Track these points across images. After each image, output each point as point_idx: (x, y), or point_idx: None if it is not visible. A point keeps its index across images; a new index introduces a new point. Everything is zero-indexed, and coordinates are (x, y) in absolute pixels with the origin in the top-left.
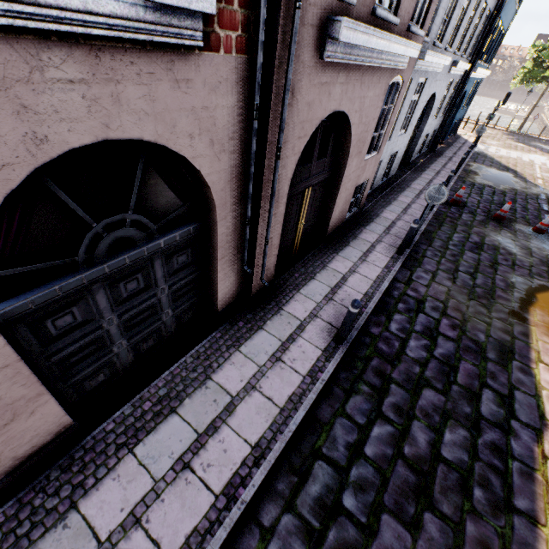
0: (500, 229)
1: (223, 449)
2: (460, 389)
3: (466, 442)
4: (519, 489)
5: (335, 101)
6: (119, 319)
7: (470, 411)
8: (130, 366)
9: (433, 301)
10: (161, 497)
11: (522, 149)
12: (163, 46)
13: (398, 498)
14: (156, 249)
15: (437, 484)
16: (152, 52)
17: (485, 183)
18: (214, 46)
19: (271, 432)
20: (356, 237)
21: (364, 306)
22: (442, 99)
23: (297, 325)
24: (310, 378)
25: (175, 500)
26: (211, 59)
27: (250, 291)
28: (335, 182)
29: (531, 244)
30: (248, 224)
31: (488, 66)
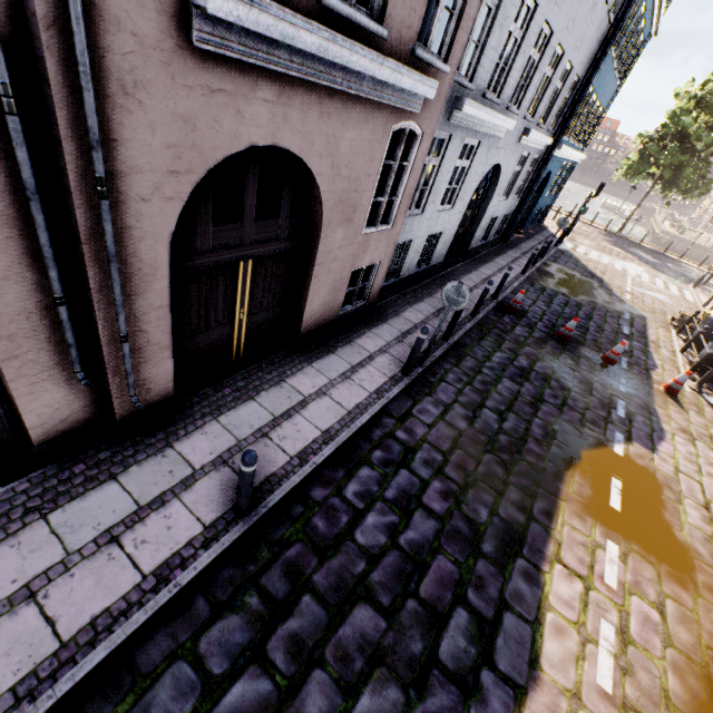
0: (560, 352)
1: None
2: (418, 607)
3: None
4: None
5: (261, 129)
6: None
7: (421, 650)
8: None
9: (430, 450)
10: None
11: (618, 255)
12: None
13: None
14: None
15: None
16: None
17: (560, 289)
18: None
19: (12, 699)
20: (351, 341)
21: (314, 451)
22: (514, 175)
23: (183, 477)
24: (156, 580)
25: None
26: None
27: (113, 412)
28: (308, 258)
29: (595, 377)
30: (60, 304)
31: (583, 148)
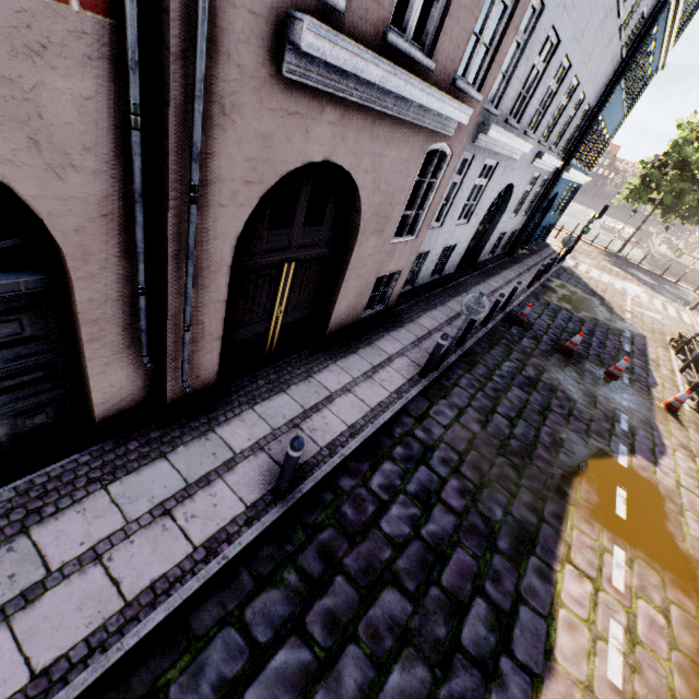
0: (565, 365)
1: None
2: (440, 595)
3: (421, 690)
4: None
5: (322, 146)
6: None
7: (445, 634)
8: None
9: (447, 450)
10: None
11: (617, 275)
12: None
13: None
14: None
15: None
16: None
17: (564, 305)
18: None
19: (86, 648)
20: (371, 343)
21: (342, 444)
22: (524, 194)
23: (225, 459)
24: (206, 552)
25: None
26: None
27: (164, 396)
28: (342, 263)
29: (598, 390)
30: (142, 293)
31: (588, 171)
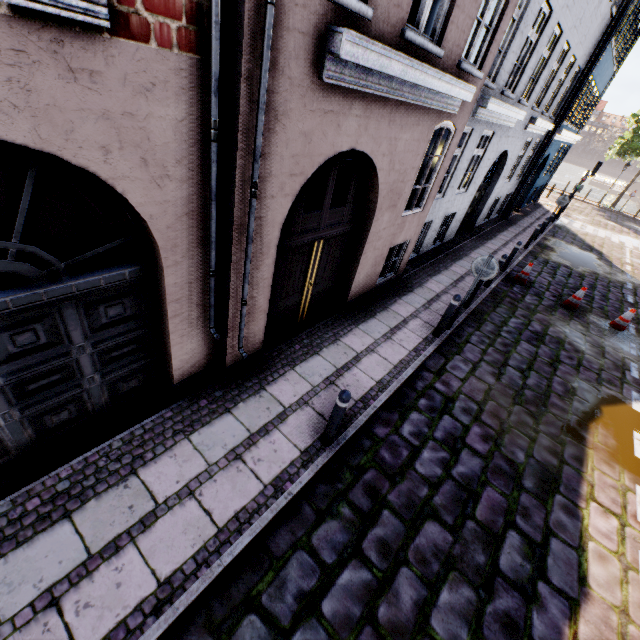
0: (570, 319)
1: (116, 583)
2: (476, 527)
3: (469, 608)
4: None
5: (350, 137)
6: (3, 382)
7: (484, 561)
8: (29, 445)
9: (466, 401)
10: None
11: (613, 229)
12: (40, 17)
13: None
14: (64, 293)
15: None
16: (18, 22)
17: (562, 262)
18: (139, 34)
19: (194, 563)
20: (386, 308)
21: (373, 397)
22: (517, 159)
23: (277, 413)
24: (274, 489)
25: None
26: (134, 50)
27: (224, 361)
28: (360, 238)
29: (605, 341)
30: (212, 275)
31: (578, 130)
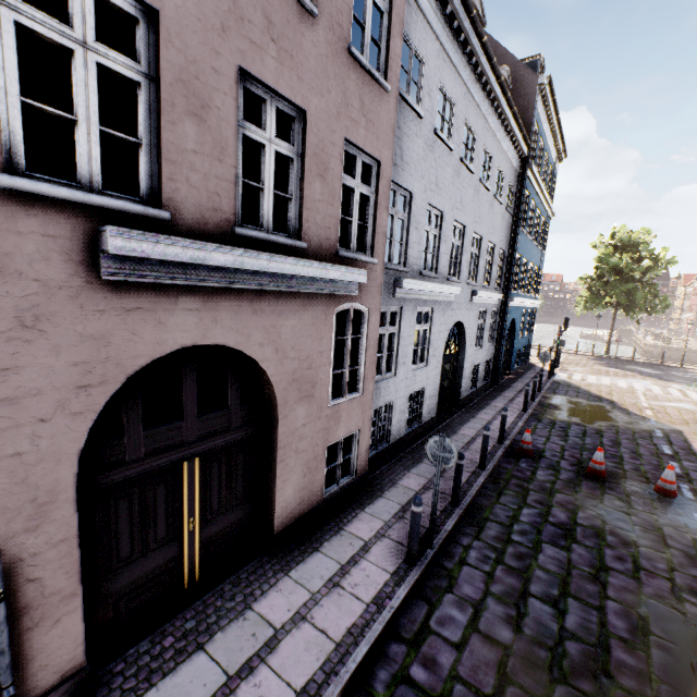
0: (601, 493)
1: None
2: None
3: None
4: None
5: (188, 332)
6: None
7: None
8: None
9: (467, 696)
10: None
11: (616, 374)
12: None
13: None
14: None
15: None
16: None
17: (571, 419)
18: None
19: None
20: (340, 529)
21: None
22: (479, 327)
23: None
24: None
25: None
26: None
27: None
28: (270, 442)
29: (659, 518)
30: None
31: (535, 296)
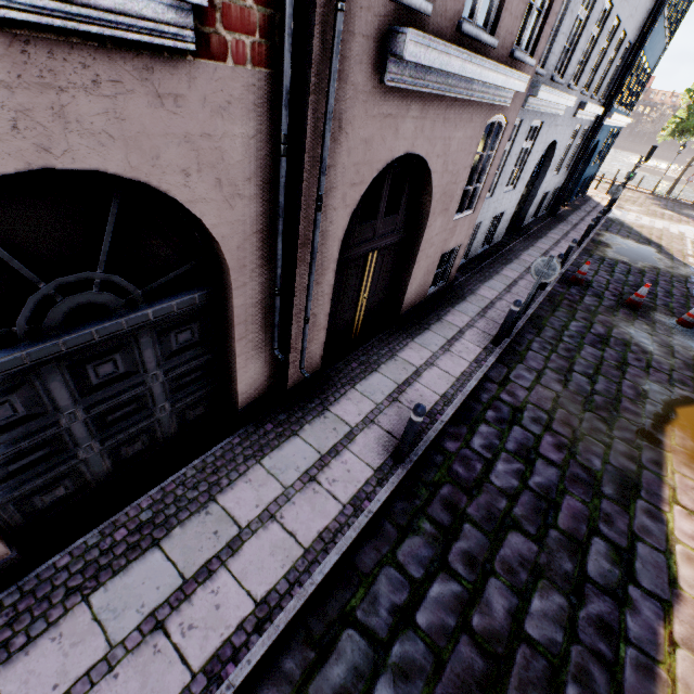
0: (634, 319)
1: (215, 605)
2: (560, 536)
3: (561, 614)
4: (632, 690)
5: (406, 140)
6: (86, 414)
7: (572, 568)
8: (107, 477)
9: (535, 410)
10: (115, 671)
11: (671, 218)
12: (134, 46)
13: (456, 693)
14: (142, 321)
15: (514, 675)
16: (116, 53)
17: (619, 258)
18: (218, 53)
19: (286, 583)
20: (440, 319)
21: (439, 412)
22: (565, 149)
23: (345, 433)
24: (353, 508)
25: (134, 677)
26: (213, 70)
27: (285, 383)
28: (412, 246)
29: (674, 340)
30: (278, 294)
31: (629, 112)
